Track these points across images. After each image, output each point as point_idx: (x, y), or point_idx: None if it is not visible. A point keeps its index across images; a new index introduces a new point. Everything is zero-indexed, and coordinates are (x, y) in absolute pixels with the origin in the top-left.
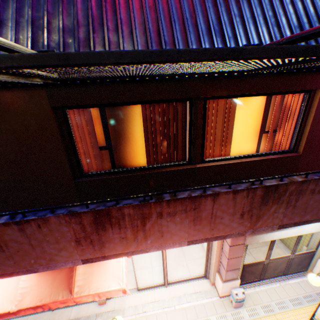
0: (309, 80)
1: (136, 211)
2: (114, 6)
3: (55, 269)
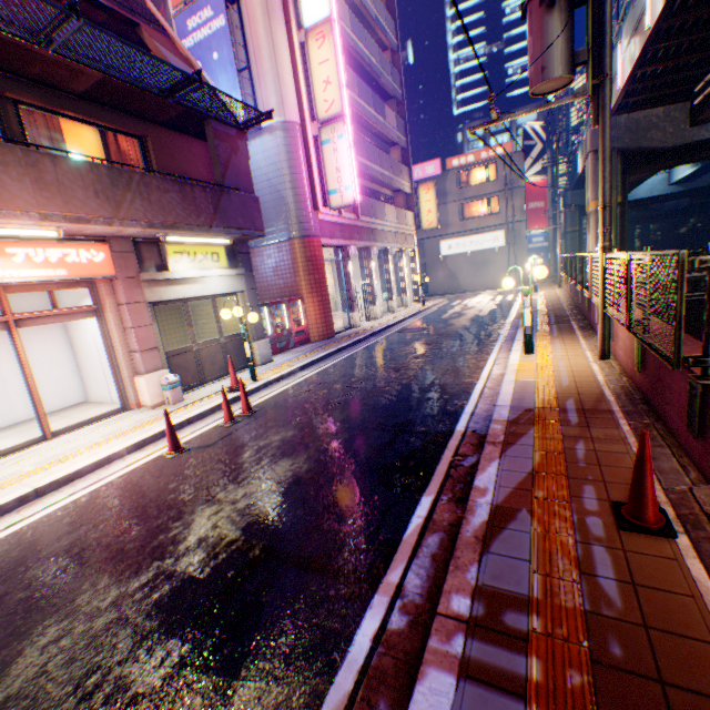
0: (134, 124)
1: None
2: None
3: None
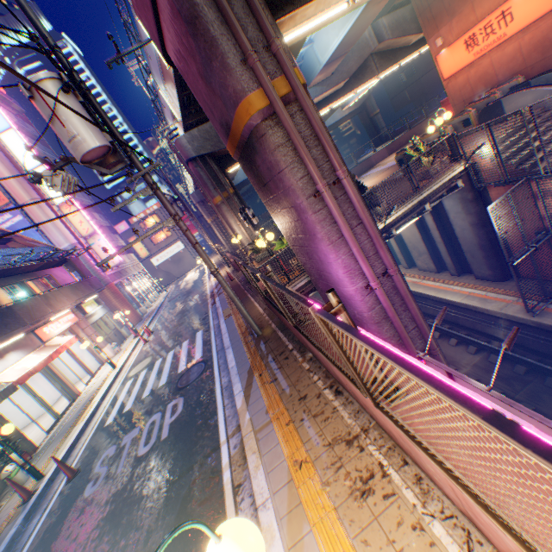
0: (46, 272)
1: (52, 294)
2: (4, 257)
3: (44, 350)
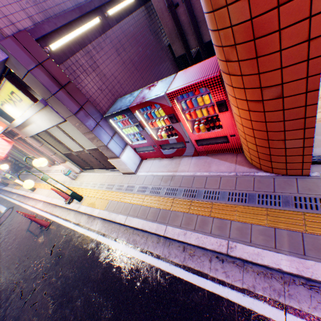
0: None
1: None
2: None
3: None
